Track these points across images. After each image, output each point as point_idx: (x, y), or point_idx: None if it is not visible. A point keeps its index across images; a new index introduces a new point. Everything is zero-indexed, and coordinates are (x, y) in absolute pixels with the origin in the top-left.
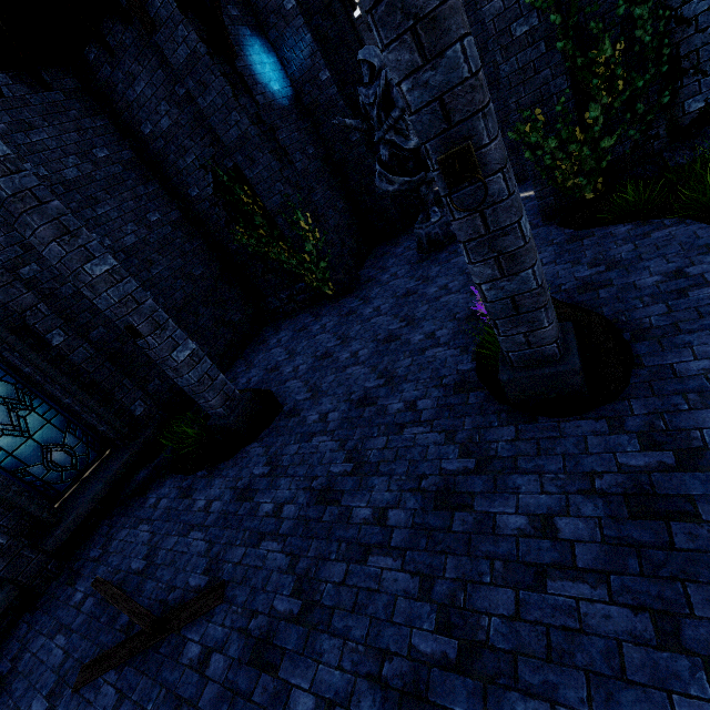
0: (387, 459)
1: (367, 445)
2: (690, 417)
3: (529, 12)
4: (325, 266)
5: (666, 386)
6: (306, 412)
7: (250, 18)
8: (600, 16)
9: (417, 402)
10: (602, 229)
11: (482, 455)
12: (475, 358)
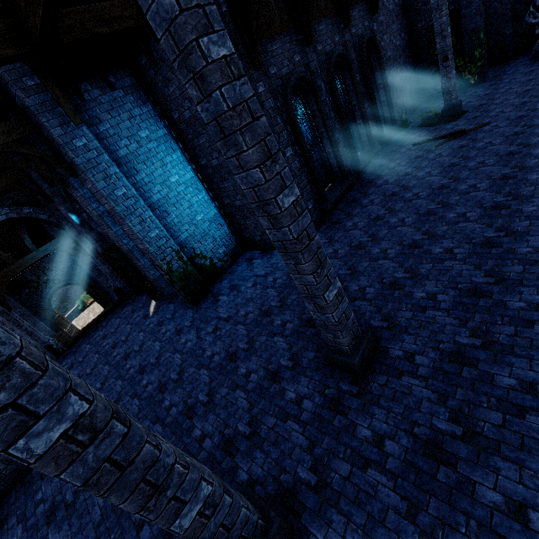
0: None
1: (538, 94)
2: None
3: None
4: (479, 65)
5: None
6: (492, 102)
7: None
8: None
9: None
10: None
11: None
12: None
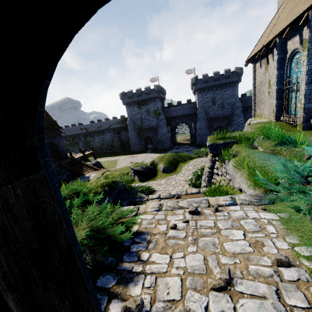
0: None
1: None
2: None
3: None
4: None
5: None
6: None
7: None
8: None
9: None
10: None
11: None
12: None
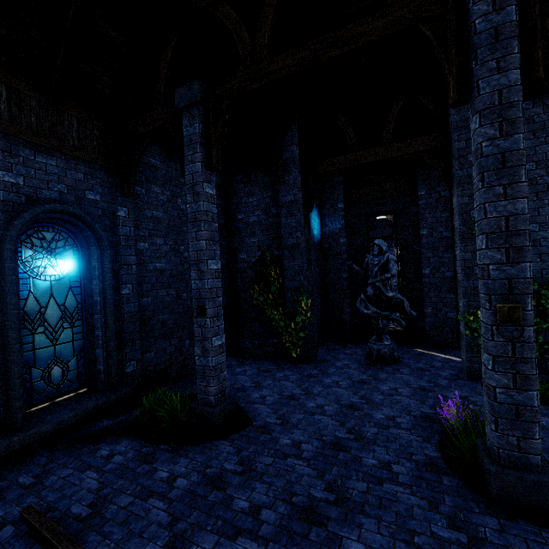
0: (372, 503)
1: (347, 483)
2: None
3: None
4: (302, 336)
5: None
6: (278, 433)
7: (317, 201)
8: None
9: (391, 464)
10: None
11: (471, 533)
12: (439, 450)
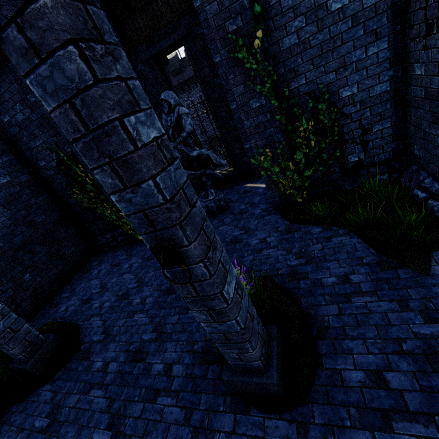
0: (138, 434)
1: (127, 410)
2: (351, 437)
3: (260, 96)
4: None
5: (336, 394)
6: (95, 356)
7: None
8: (300, 104)
9: (173, 366)
10: (306, 226)
11: None
12: None
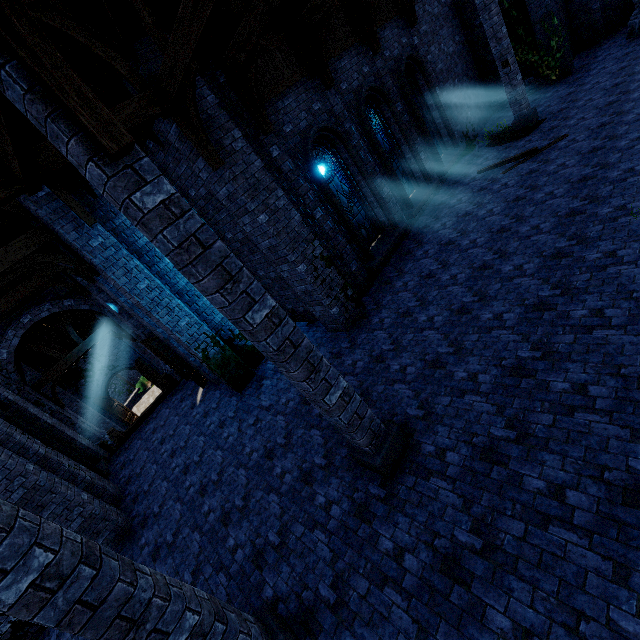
0: None
1: (628, 88)
2: None
3: None
4: (559, 56)
5: None
6: (573, 105)
7: None
8: None
9: None
10: None
11: None
12: None
